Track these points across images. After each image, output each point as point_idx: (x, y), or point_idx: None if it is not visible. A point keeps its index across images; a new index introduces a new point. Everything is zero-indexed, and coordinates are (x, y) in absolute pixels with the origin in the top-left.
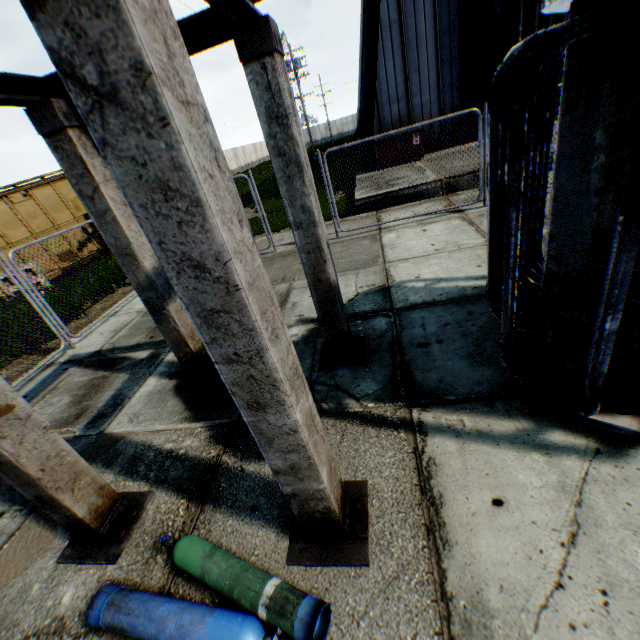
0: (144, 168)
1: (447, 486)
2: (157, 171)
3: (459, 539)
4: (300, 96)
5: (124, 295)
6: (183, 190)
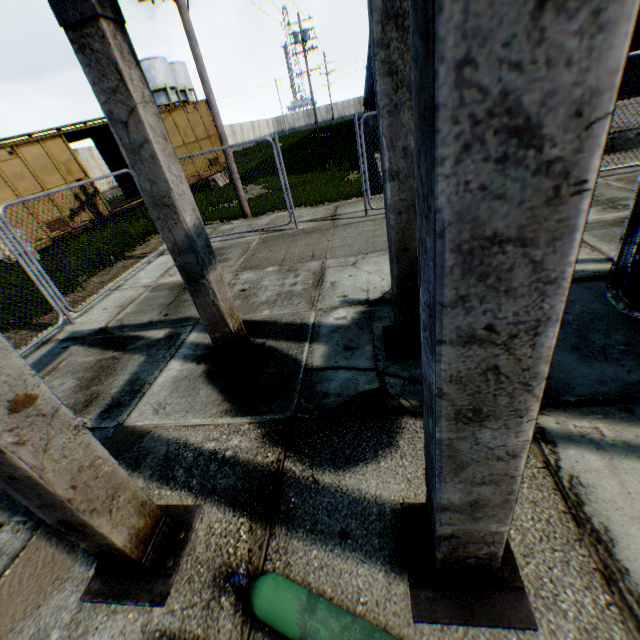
0: None
1: (609, 516)
2: None
3: None
4: (307, 71)
5: (125, 269)
6: None
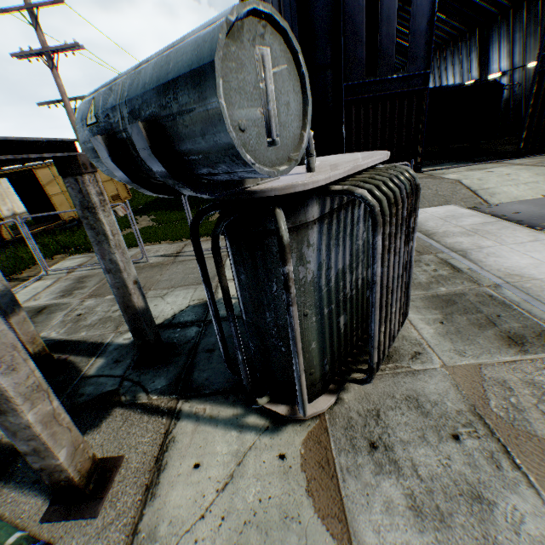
0: None
1: (173, 456)
2: None
3: (162, 492)
4: None
5: None
6: None
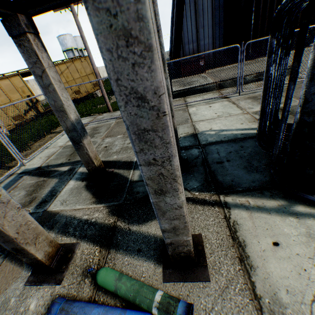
0: (114, 19)
1: (246, 236)
2: (124, 21)
3: (258, 264)
4: None
5: (51, 138)
6: (140, 38)
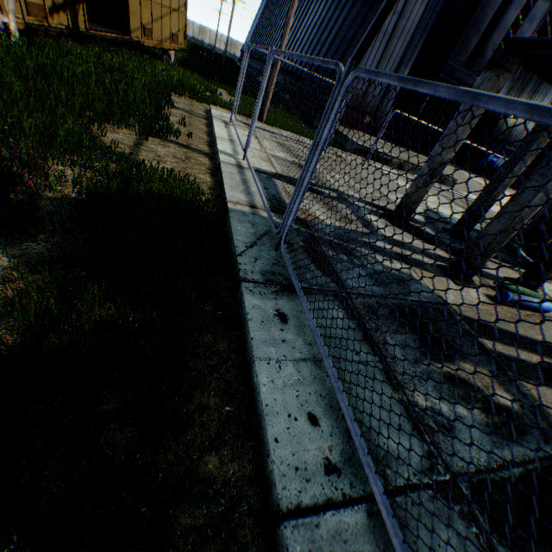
0: None
1: None
2: None
3: (550, 296)
4: None
5: (190, 119)
6: None
